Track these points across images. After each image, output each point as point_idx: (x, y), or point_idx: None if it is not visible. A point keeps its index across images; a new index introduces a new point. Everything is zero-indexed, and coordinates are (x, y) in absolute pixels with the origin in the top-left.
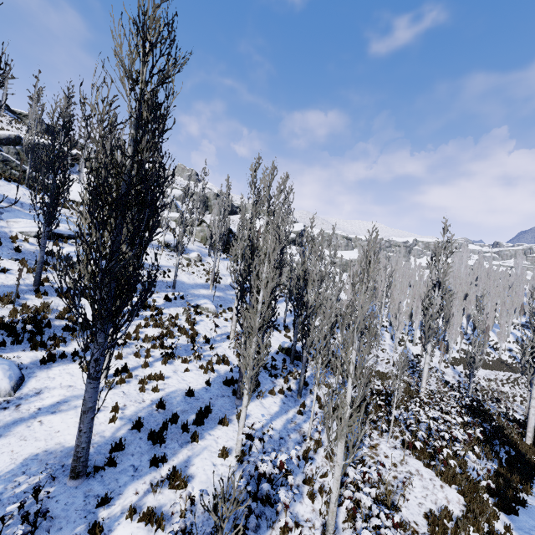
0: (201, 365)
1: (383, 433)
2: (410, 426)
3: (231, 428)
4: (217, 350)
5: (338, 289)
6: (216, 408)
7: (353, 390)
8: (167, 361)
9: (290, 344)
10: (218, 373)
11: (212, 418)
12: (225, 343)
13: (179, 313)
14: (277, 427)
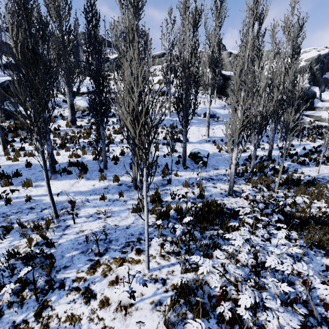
0: (72, 153)
1: (182, 254)
2: (222, 264)
3: (9, 189)
4: (111, 148)
5: (271, 81)
6: (29, 176)
7: (246, 202)
8: (56, 149)
9: (197, 150)
10: (82, 159)
11: (12, 180)
12: (127, 145)
13: (117, 128)
14: (48, 200)
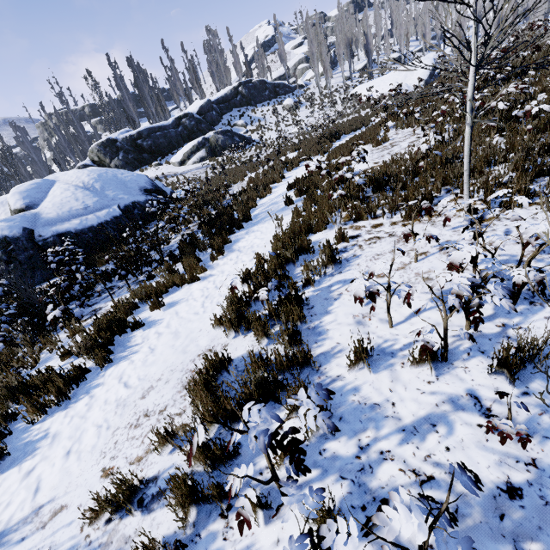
0: None
1: None
2: None
3: None
4: None
5: None
6: None
7: None
8: None
9: None
10: None
11: None
12: None
13: None
14: None
